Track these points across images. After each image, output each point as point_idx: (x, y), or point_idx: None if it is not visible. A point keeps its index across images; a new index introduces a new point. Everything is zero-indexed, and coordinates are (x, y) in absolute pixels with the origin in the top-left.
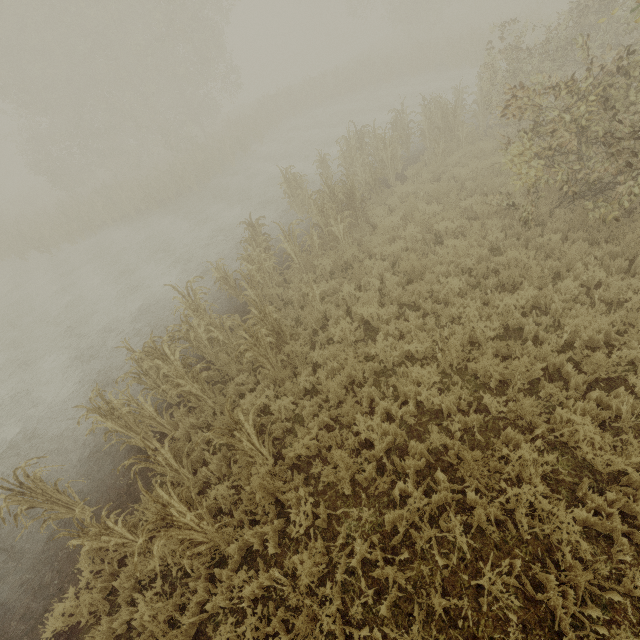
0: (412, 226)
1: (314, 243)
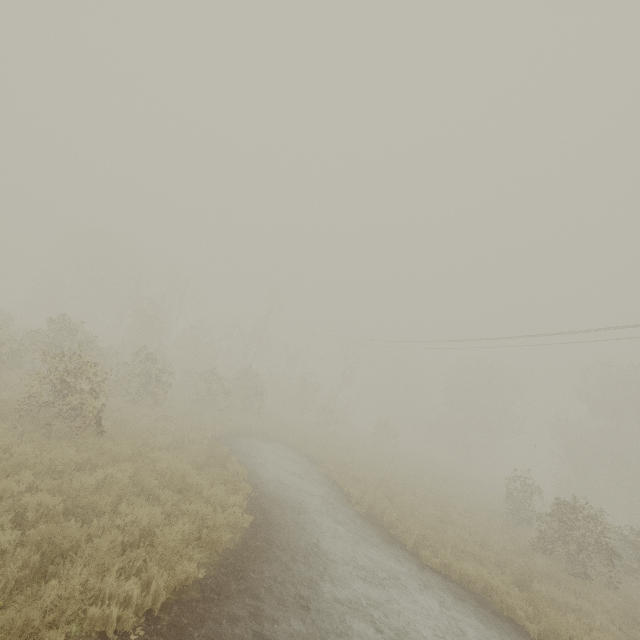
0: None
1: None
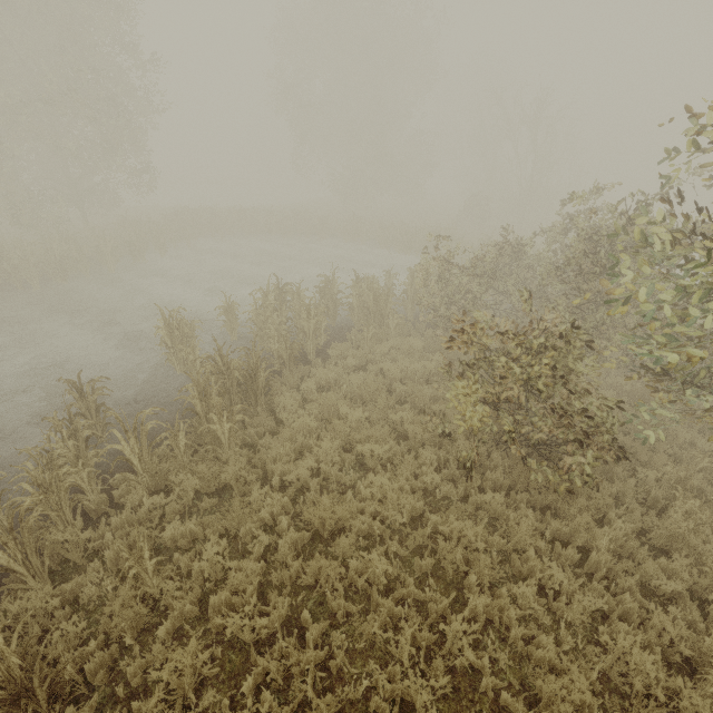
0: (329, 438)
1: (179, 442)
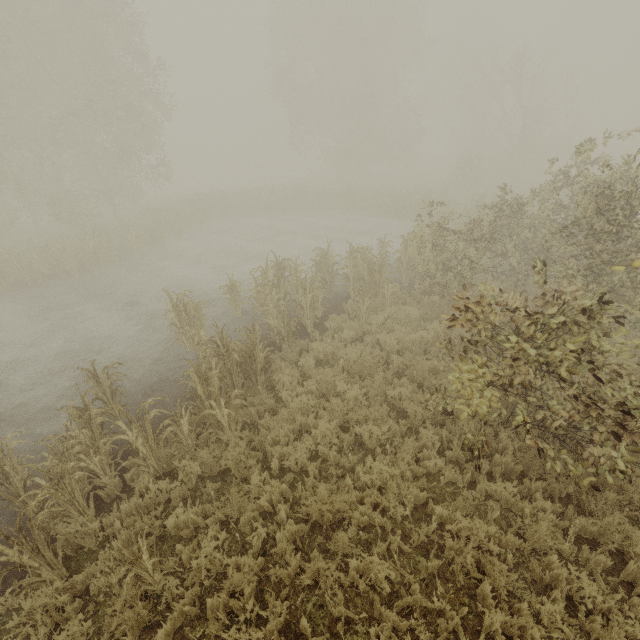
0: (326, 419)
1: (182, 426)
